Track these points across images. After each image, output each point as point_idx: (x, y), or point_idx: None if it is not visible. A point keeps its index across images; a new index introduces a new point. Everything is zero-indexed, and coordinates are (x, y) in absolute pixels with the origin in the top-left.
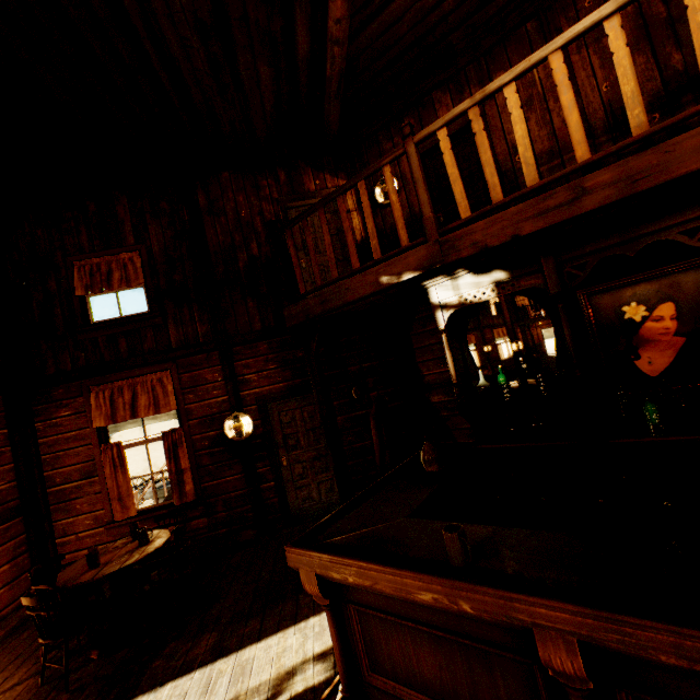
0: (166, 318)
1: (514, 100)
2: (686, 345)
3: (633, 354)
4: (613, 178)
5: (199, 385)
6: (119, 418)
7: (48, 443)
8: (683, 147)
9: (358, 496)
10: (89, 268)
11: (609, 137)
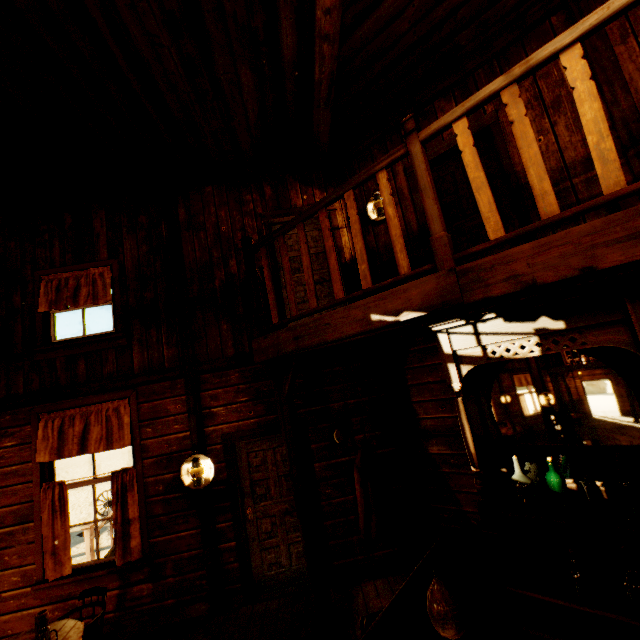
0: (131, 339)
1: (579, 68)
2: None
3: None
4: None
5: (159, 417)
6: (67, 452)
7: None
8: None
9: None
10: (56, 283)
11: None
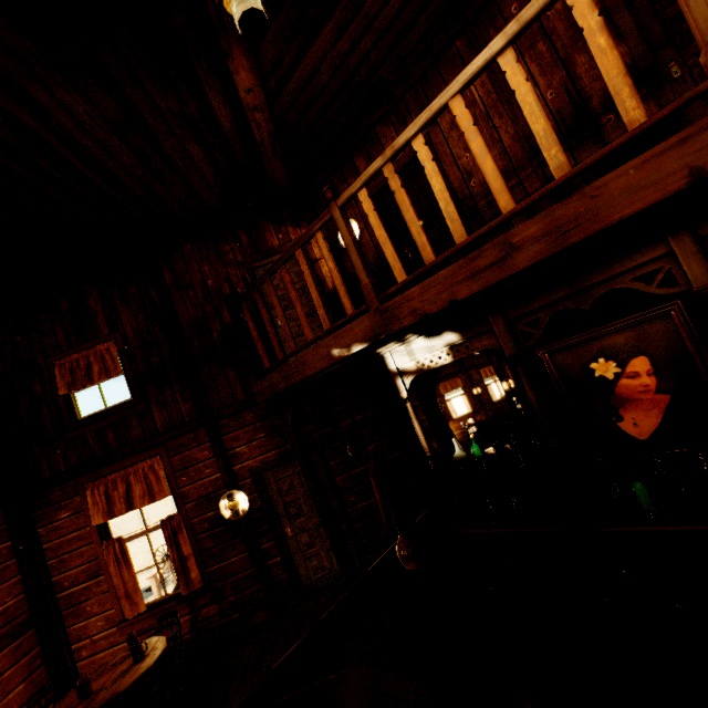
0: (149, 403)
1: (424, 152)
2: (672, 403)
3: (614, 416)
4: (540, 231)
5: (191, 466)
6: (117, 512)
7: (52, 547)
8: (610, 189)
9: (324, 616)
10: (69, 366)
11: (565, 147)
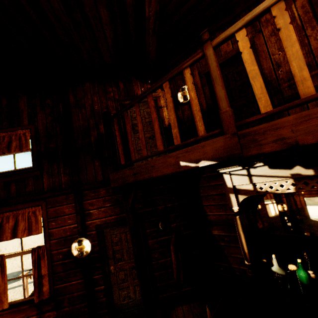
0: (42, 171)
1: None
2: None
3: None
4: None
5: (59, 216)
6: (5, 237)
7: None
8: None
9: None
10: None
11: None
